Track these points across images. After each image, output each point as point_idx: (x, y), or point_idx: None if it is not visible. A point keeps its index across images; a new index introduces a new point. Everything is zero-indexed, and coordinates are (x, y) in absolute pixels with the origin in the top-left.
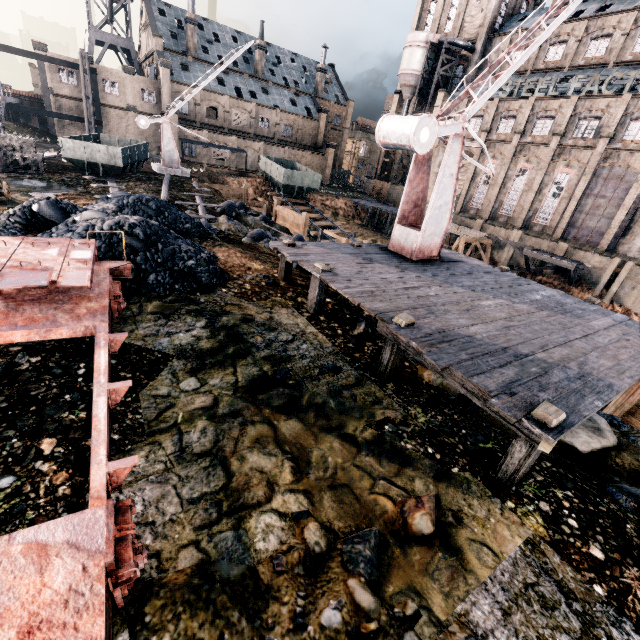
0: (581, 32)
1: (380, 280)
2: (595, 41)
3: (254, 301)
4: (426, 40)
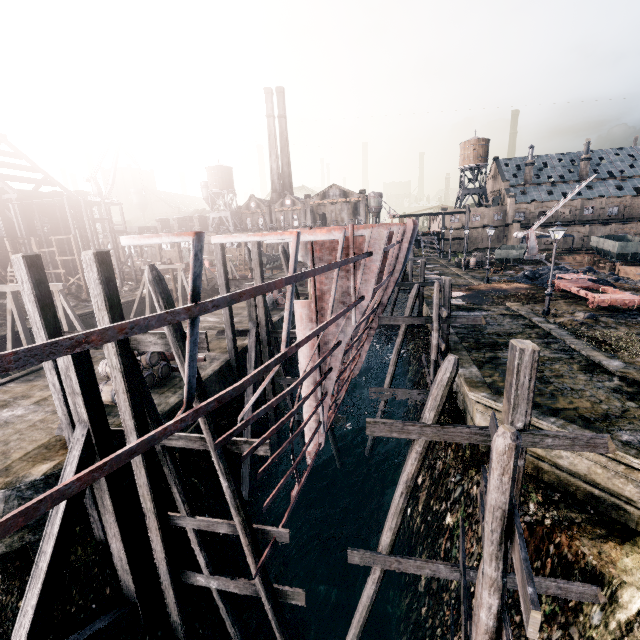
0: None
1: None
2: None
3: (632, 291)
4: None
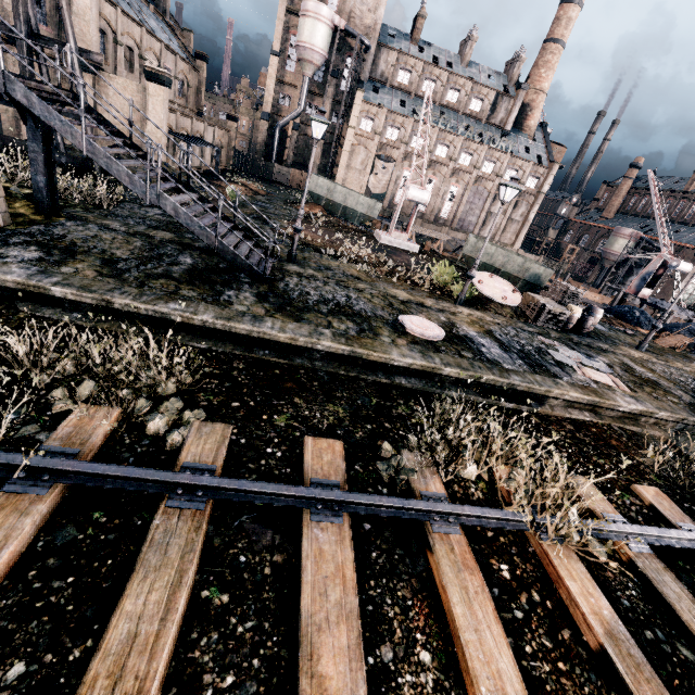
0: (445, 80)
1: (688, 314)
2: (451, 90)
3: None
4: (332, 20)
